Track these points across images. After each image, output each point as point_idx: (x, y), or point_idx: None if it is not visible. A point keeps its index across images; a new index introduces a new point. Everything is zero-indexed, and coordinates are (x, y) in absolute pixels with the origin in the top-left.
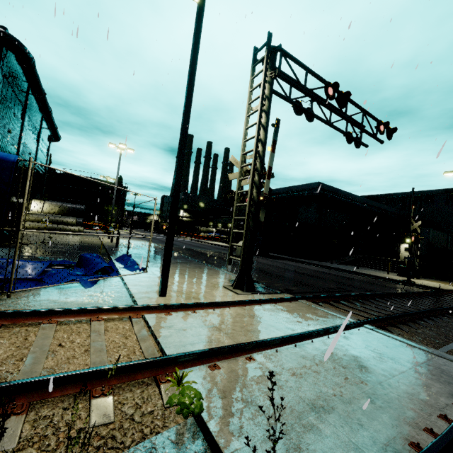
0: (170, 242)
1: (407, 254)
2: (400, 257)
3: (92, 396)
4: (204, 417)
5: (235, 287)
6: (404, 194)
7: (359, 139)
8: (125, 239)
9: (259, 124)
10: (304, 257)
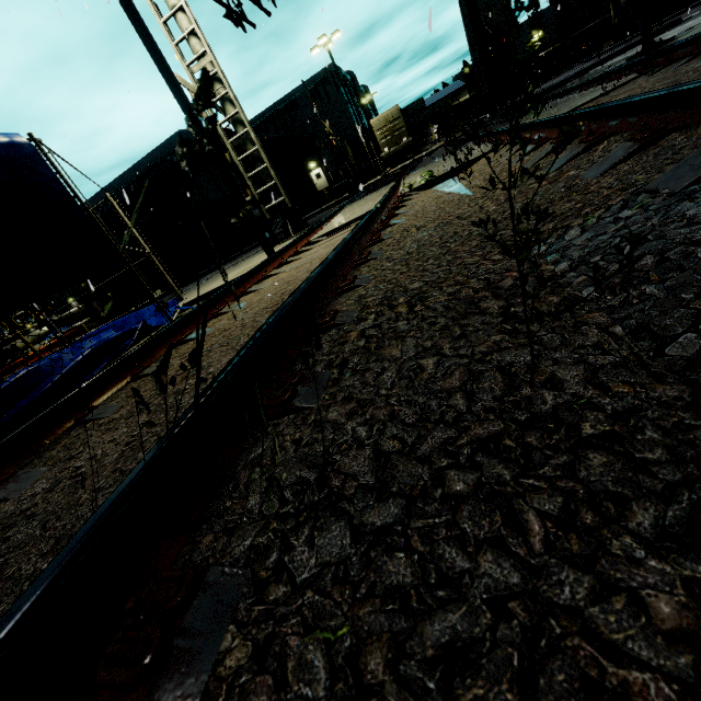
0: (241, 194)
1: (321, 181)
2: (318, 189)
3: (401, 200)
4: (439, 175)
5: (293, 233)
6: (268, 111)
7: (245, 17)
8: None
9: (188, 8)
10: (238, 250)
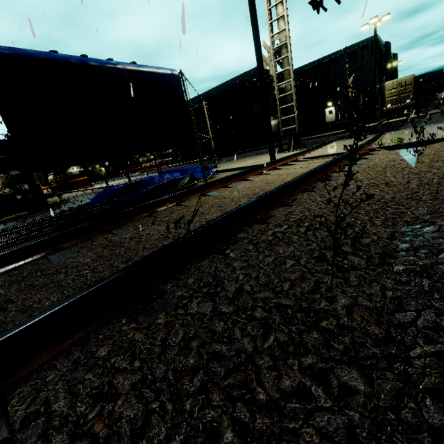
0: (269, 119)
1: (331, 116)
2: (326, 120)
3: (367, 152)
4: (407, 143)
5: (292, 149)
6: (315, 62)
7: (321, 4)
8: (103, 184)
9: (285, 2)
10: (260, 146)
